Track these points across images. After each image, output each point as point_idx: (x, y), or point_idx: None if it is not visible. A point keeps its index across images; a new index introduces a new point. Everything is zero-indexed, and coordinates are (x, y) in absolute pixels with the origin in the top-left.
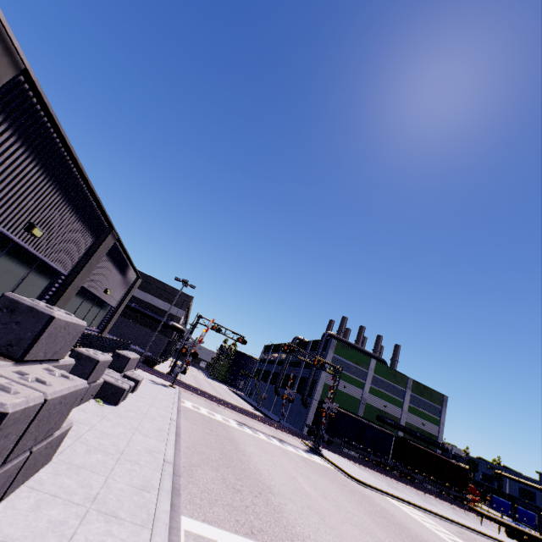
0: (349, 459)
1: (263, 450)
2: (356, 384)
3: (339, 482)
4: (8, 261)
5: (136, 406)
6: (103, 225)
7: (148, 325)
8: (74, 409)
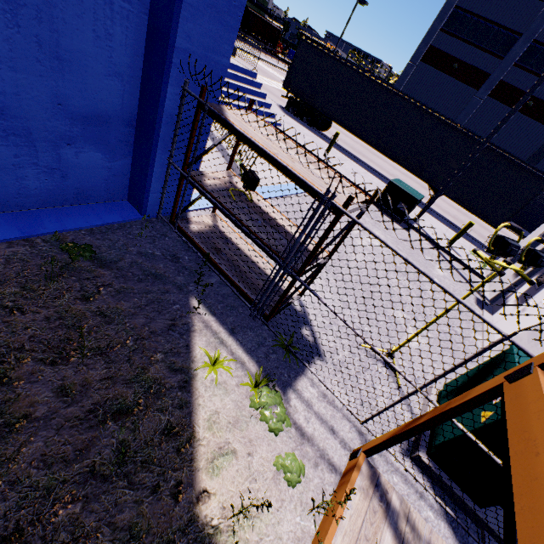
0: None
1: None
2: None
3: None
4: None
5: None
6: None
7: None
8: None
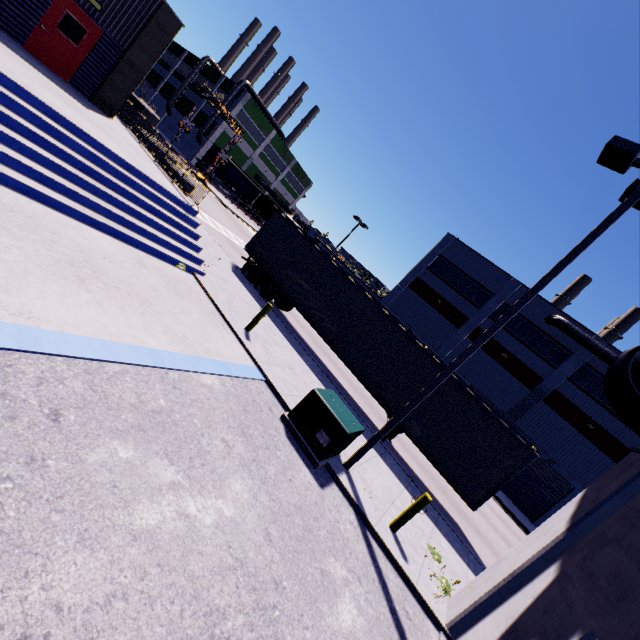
0: (223, 195)
1: None
2: (251, 144)
3: (217, 204)
4: None
5: None
6: None
7: None
8: None
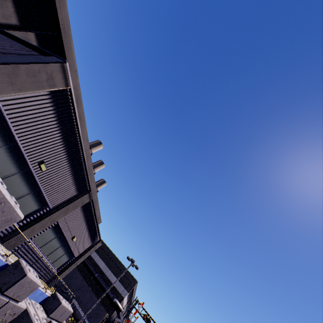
0: None
1: None
2: None
3: None
4: (21, 179)
5: None
6: (86, 187)
7: (99, 296)
8: None
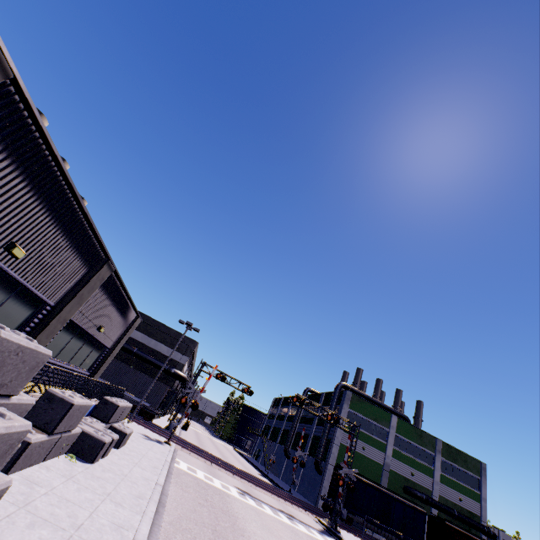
0: None
1: (268, 528)
2: (376, 445)
3: None
4: None
5: (118, 464)
6: (99, 255)
7: (149, 372)
8: (36, 465)
